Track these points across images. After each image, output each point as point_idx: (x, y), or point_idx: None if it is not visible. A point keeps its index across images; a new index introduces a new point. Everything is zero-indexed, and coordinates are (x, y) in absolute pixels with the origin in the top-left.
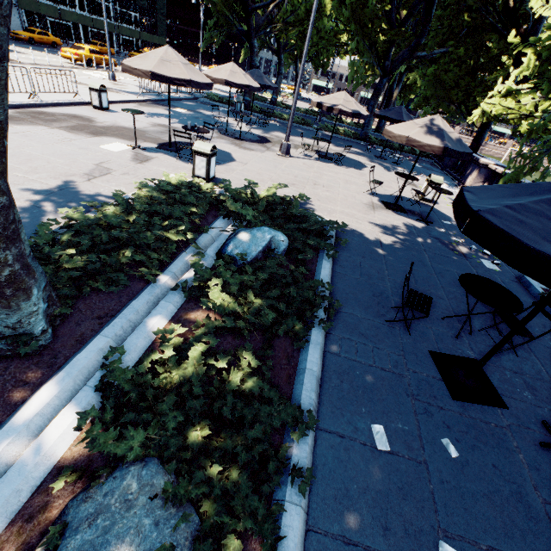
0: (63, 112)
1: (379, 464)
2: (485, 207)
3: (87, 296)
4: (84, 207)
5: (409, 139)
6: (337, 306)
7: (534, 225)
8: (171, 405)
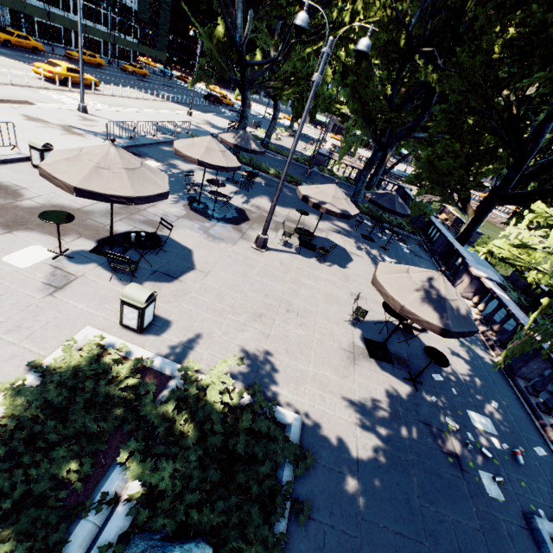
0: None
1: None
2: None
3: None
4: None
5: (404, 309)
6: None
7: None
8: None
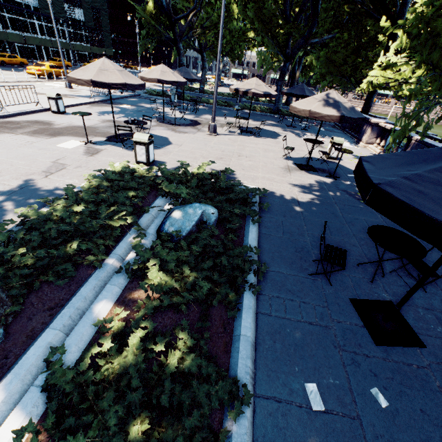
0: (26, 119)
1: (315, 426)
2: (384, 178)
3: (39, 288)
4: (41, 201)
5: (311, 112)
6: (264, 269)
7: (432, 194)
8: (111, 402)
